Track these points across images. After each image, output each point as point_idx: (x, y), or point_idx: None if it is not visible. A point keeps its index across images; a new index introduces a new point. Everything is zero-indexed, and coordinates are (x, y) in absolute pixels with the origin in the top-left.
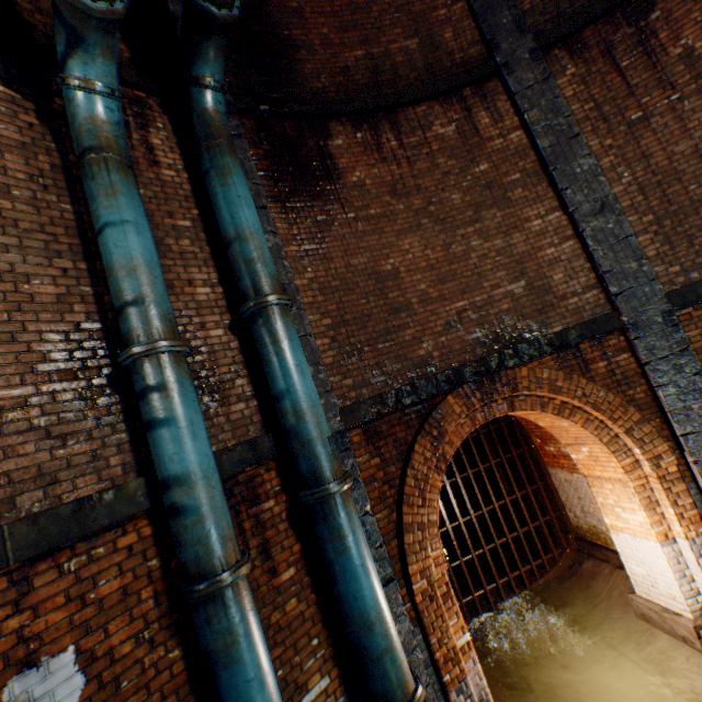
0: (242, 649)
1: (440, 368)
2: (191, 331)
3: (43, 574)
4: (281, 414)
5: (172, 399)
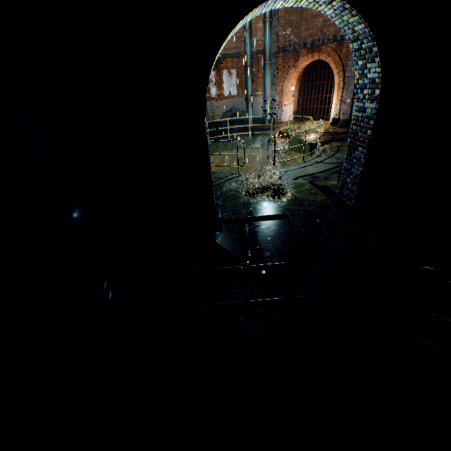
0: (248, 78)
1: (306, 41)
2: (256, 25)
3: (234, 61)
4: (263, 46)
5: (247, 41)
